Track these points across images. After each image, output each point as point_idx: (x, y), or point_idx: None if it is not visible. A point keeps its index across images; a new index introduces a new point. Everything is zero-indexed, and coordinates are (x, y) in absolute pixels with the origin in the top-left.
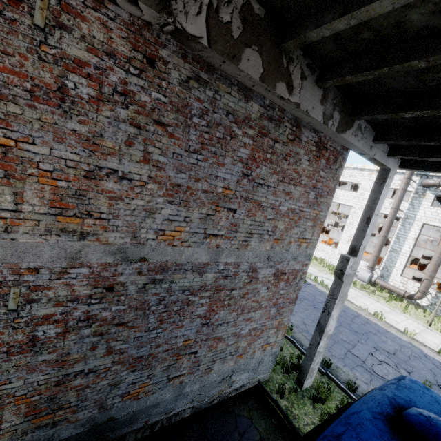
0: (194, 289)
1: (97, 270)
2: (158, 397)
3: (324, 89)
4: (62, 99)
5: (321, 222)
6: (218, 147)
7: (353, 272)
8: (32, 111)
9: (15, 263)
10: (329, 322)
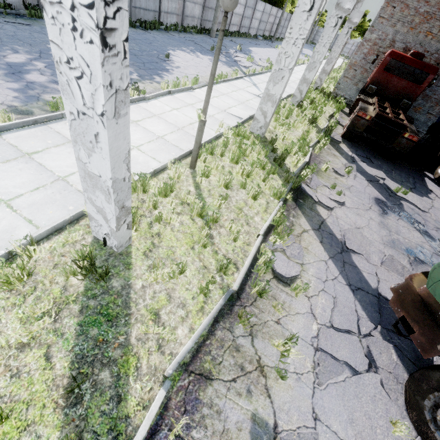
0: None
1: (439, 57)
2: (419, 117)
3: None
4: None
5: None
6: None
7: None
8: None
9: (426, 48)
10: None
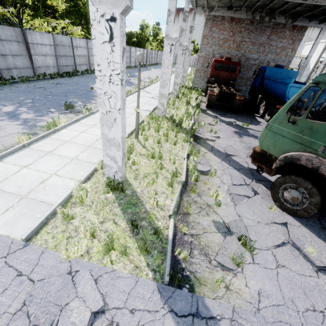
0: (253, 64)
1: (239, 57)
2: (242, 88)
3: (285, 16)
4: (240, 32)
5: (295, 50)
6: (262, 33)
7: (305, 65)
8: (237, 34)
9: (231, 54)
10: None
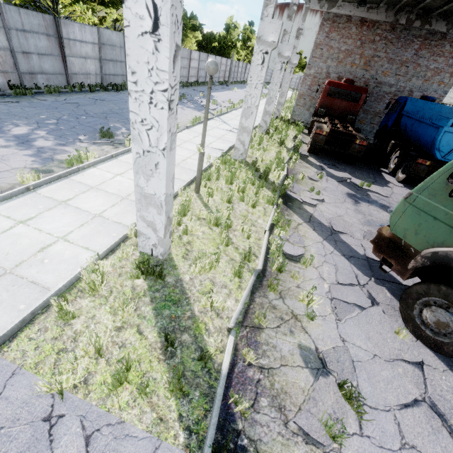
0: (387, 93)
1: (366, 80)
2: (365, 128)
3: (447, 21)
4: (373, 42)
5: None
6: (406, 46)
7: None
8: (368, 45)
9: (354, 75)
10: None
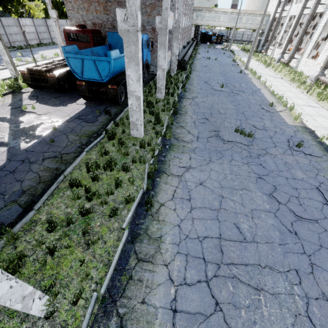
0: None
1: (111, 22)
2: None
3: None
4: None
5: None
6: None
7: (178, 26)
8: None
9: (102, 20)
10: (173, 48)
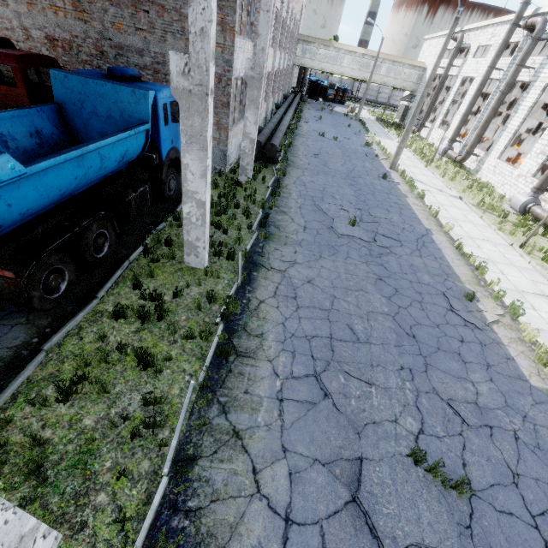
0: (141, 67)
1: (95, 42)
2: None
3: None
4: None
5: (231, 27)
6: None
7: (259, 76)
8: None
9: (71, 32)
10: (246, 123)
